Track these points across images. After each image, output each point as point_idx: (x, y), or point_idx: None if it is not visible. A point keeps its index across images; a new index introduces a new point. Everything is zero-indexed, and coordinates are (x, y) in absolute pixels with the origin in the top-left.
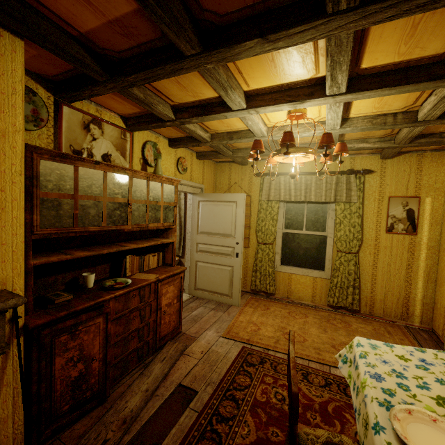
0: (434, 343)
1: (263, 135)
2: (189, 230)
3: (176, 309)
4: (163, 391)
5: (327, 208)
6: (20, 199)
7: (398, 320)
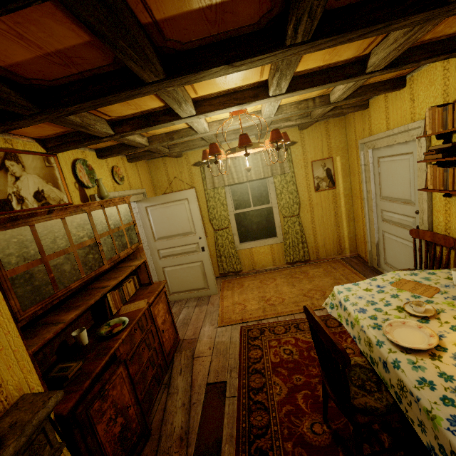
0: (362, 264)
1: (206, 132)
2: (144, 240)
3: (170, 323)
4: (196, 397)
5: (266, 182)
6: None
7: (336, 256)
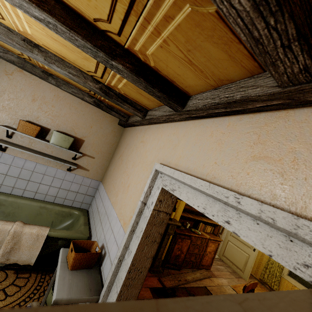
0: None
1: None
2: None
3: (211, 257)
4: (199, 283)
5: None
6: None
7: None
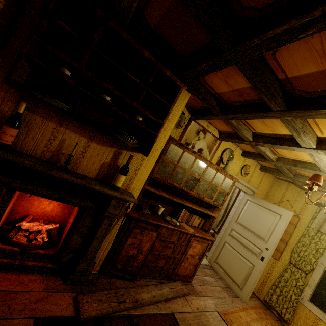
0: None
1: None
2: (230, 216)
3: (195, 263)
4: (162, 306)
5: None
6: (156, 157)
7: None
